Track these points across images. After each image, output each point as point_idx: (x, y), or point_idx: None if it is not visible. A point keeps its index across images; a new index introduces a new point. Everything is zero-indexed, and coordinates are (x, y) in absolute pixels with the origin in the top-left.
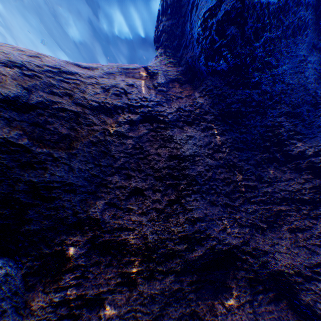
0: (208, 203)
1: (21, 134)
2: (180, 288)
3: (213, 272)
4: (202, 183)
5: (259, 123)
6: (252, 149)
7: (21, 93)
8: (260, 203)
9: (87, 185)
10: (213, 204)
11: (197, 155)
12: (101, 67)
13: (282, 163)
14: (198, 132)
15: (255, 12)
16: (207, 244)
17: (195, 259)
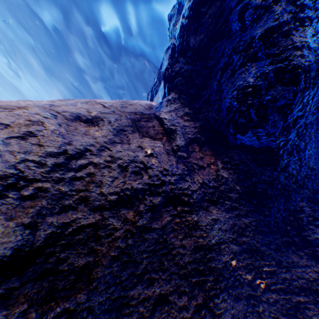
0: (234, 298)
1: (24, 309)
2: None
3: None
4: (228, 276)
5: (282, 206)
6: (273, 232)
7: (22, 239)
8: (280, 292)
9: (107, 318)
10: (238, 298)
11: (222, 241)
12: (105, 113)
13: (299, 247)
14: (223, 213)
15: (302, 103)
16: None
17: None
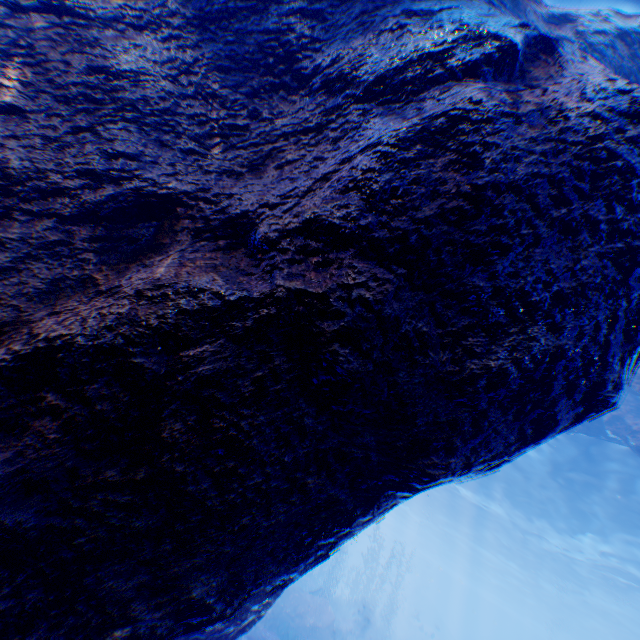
0: (156, 143)
1: None
2: (67, 242)
3: (137, 225)
4: (149, 114)
5: (256, 27)
6: (246, 70)
7: None
8: (250, 149)
9: None
10: (167, 147)
11: (146, 74)
12: None
13: (294, 92)
14: (156, 44)
15: None
16: (131, 186)
17: (102, 202)
